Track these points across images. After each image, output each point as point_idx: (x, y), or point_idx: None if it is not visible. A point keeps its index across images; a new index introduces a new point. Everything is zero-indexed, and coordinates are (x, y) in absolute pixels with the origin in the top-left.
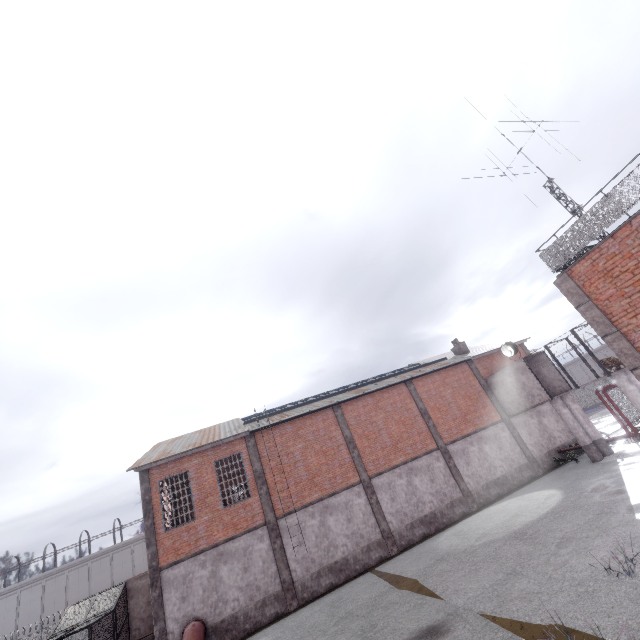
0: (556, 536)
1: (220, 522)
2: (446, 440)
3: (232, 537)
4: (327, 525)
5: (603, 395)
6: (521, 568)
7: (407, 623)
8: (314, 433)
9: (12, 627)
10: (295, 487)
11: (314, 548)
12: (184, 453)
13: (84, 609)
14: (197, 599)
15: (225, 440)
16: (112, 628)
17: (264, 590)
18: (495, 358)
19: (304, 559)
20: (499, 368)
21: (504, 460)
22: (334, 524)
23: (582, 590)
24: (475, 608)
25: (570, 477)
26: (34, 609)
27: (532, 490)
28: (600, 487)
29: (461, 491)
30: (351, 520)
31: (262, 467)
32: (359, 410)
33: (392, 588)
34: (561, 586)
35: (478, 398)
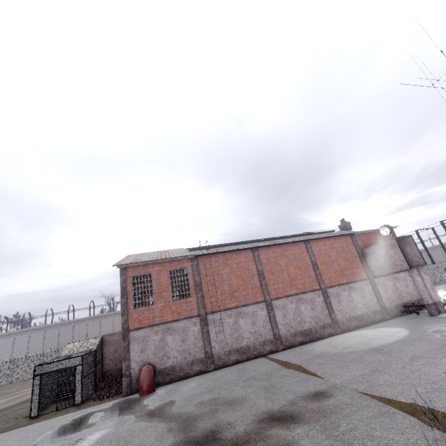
0: (408, 354)
1: (169, 309)
2: (327, 285)
3: (176, 319)
4: (239, 324)
5: (443, 274)
6: (383, 368)
7: (298, 387)
8: (237, 264)
9: (25, 352)
10: (220, 296)
11: (228, 336)
12: (150, 261)
13: (76, 346)
14: (151, 352)
15: (178, 258)
16: (94, 360)
17: (193, 355)
18: (371, 236)
19: (221, 341)
20: (372, 243)
21: (364, 305)
22: (243, 324)
23: (436, 386)
24: (350, 386)
25: (413, 322)
26: (38, 344)
27: (383, 326)
28: (439, 330)
29: (331, 319)
30: (255, 324)
31: (200, 280)
32: (270, 254)
33: (282, 367)
34: (418, 382)
35: (354, 261)
